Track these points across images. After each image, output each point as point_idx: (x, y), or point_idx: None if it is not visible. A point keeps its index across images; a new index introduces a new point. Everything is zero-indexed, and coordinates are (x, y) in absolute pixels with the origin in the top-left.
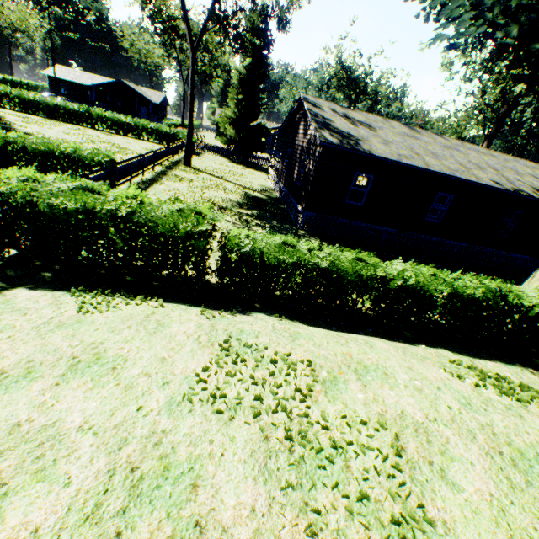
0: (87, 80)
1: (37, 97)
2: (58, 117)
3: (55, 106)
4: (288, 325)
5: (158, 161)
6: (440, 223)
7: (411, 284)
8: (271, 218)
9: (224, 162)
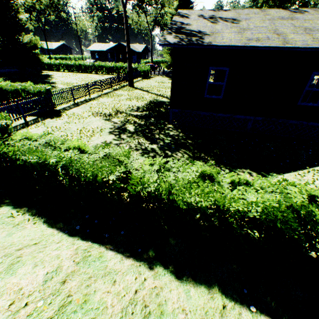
0: (106, 48)
1: (72, 62)
2: (82, 71)
3: (79, 65)
4: (1, 225)
5: (108, 86)
6: (318, 106)
7: (153, 190)
8: (153, 116)
9: (163, 80)
